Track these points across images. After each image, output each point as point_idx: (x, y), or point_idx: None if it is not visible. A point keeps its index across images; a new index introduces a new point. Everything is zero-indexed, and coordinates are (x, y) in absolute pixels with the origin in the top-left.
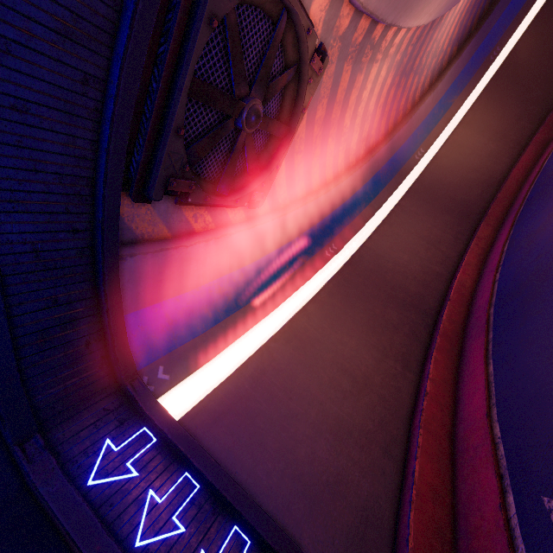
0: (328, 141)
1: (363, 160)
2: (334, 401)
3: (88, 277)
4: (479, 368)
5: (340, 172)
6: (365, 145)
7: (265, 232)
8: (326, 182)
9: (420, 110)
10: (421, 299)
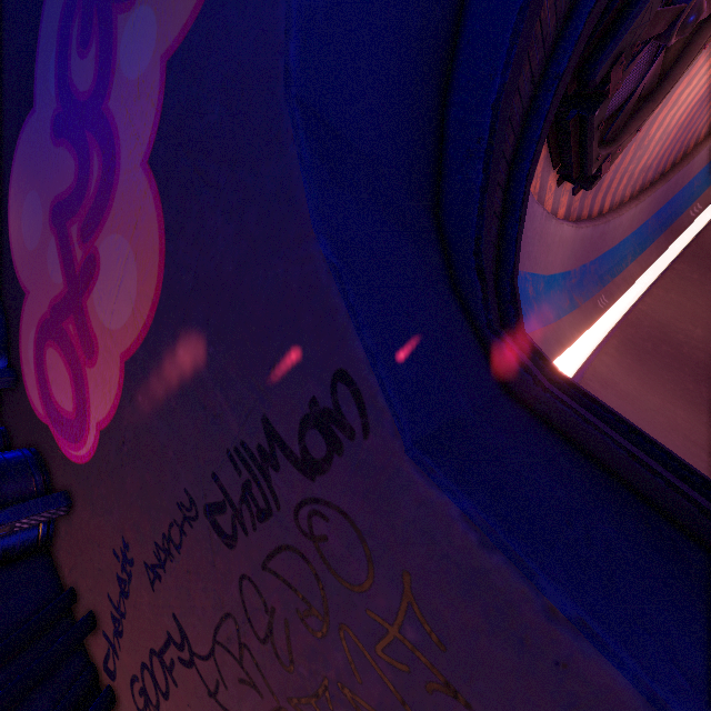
0: (631, 147)
1: (636, 198)
2: (709, 472)
3: (510, 163)
4: None
5: (614, 205)
6: (642, 179)
7: (565, 239)
8: (602, 211)
9: (704, 151)
10: None
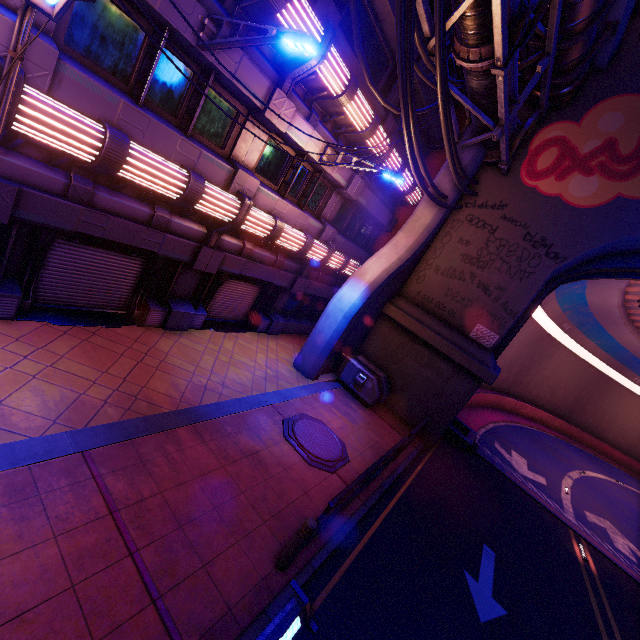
0: None
1: None
2: None
3: (635, 271)
4: (499, 418)
5: None
6: None
7: (609, 300)
8: (635, 322)
9: None
10: (518, 384)
